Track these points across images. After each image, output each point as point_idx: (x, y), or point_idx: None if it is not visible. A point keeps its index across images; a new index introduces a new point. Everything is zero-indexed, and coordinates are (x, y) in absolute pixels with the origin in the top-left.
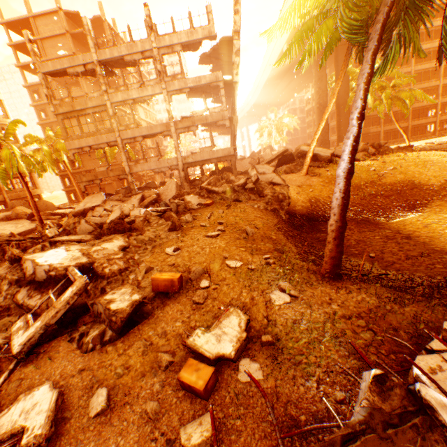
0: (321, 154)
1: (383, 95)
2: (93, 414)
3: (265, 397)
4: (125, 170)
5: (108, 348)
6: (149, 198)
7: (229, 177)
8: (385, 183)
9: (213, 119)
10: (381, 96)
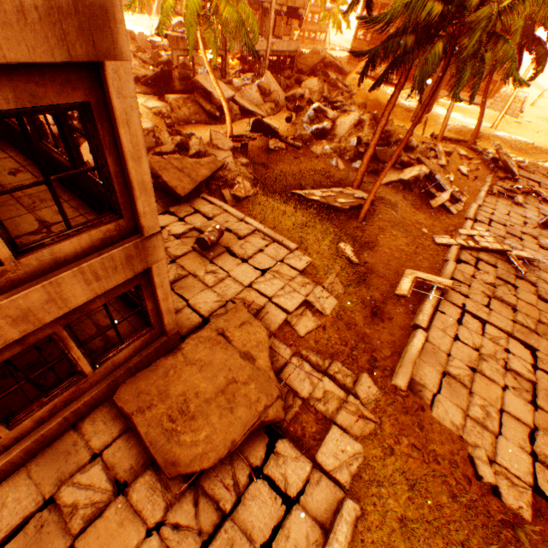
0: (345, 70)
1: (338, 12)
2: (466, 167)
3: (496, 147)
4: (225, 45)
5: (450, 161)
6: (276, 93)
7: (337, 84)
8: (370, 100)
9: (299, 4)
10: (335, 11)
